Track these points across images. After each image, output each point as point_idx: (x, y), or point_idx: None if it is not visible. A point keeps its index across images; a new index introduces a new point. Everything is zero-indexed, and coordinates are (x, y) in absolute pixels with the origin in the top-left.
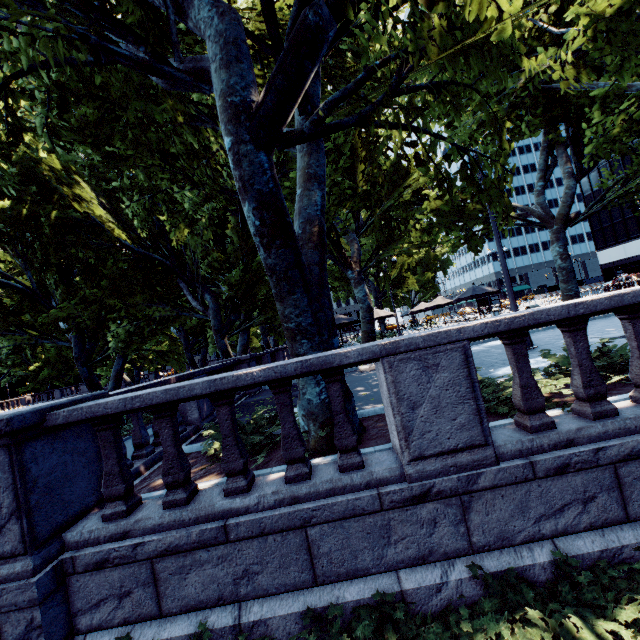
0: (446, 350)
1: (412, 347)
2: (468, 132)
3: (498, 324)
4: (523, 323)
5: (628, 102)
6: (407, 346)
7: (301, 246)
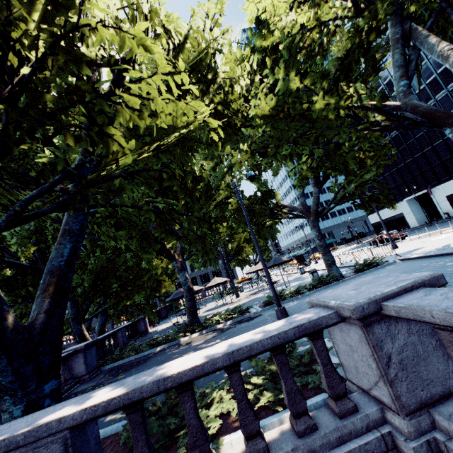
0: (47, 443)
1: (12, 446)
2: (221, 174)
3: (96, 408)
4: (119, 404)
5: (305, 158)
6: (7, 446)
7: (38, 295)
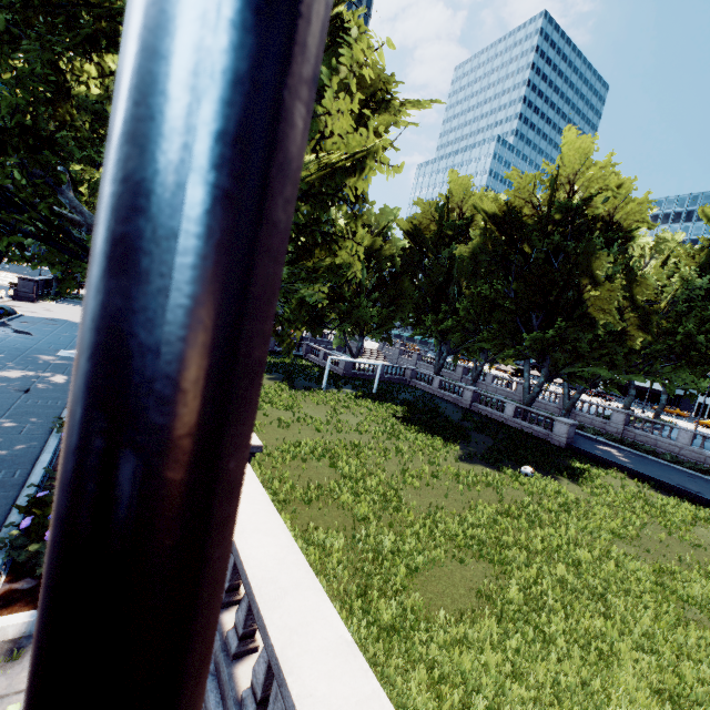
0: None
1: None
2: None
3: None
4: None
5: None
6: None
7: None
